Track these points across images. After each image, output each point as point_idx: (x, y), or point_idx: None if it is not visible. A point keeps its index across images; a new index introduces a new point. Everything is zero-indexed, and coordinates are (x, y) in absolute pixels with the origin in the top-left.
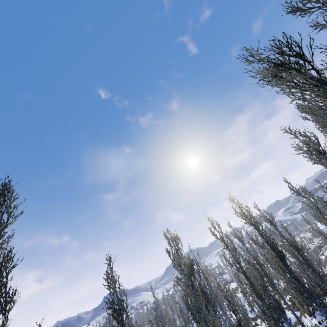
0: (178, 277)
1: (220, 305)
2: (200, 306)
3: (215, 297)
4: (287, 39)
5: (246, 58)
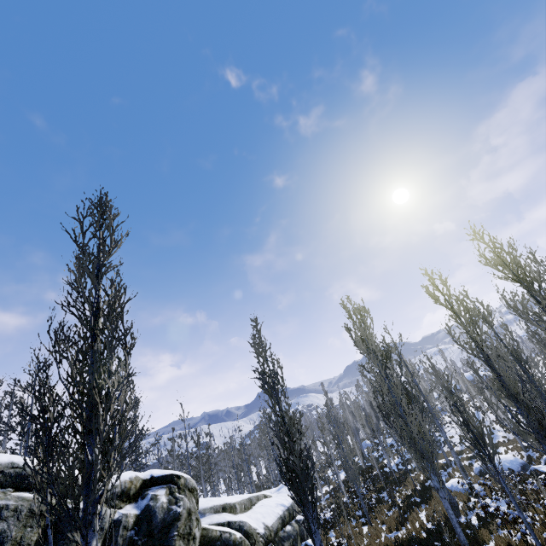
0: (363, 366)
1: (433, 414)
2: (397, 401)
3: (426, 401)
4: None
5: None
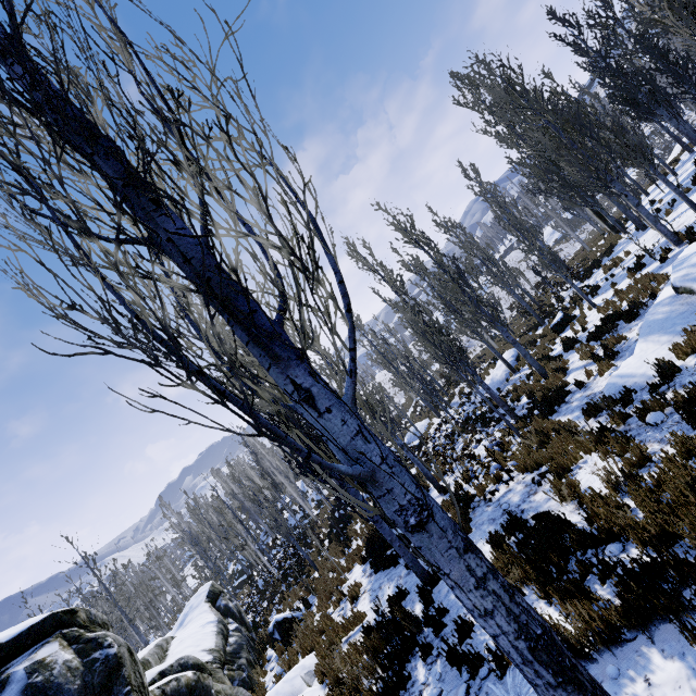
0: None
1: None
2: None
3: None
4: None
5: None
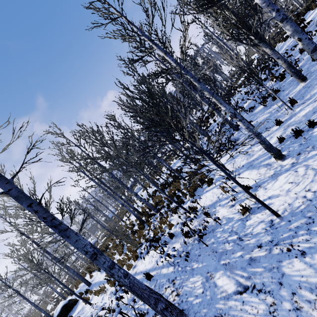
0: None
1: None
2: None
3: None
4: None
5: None
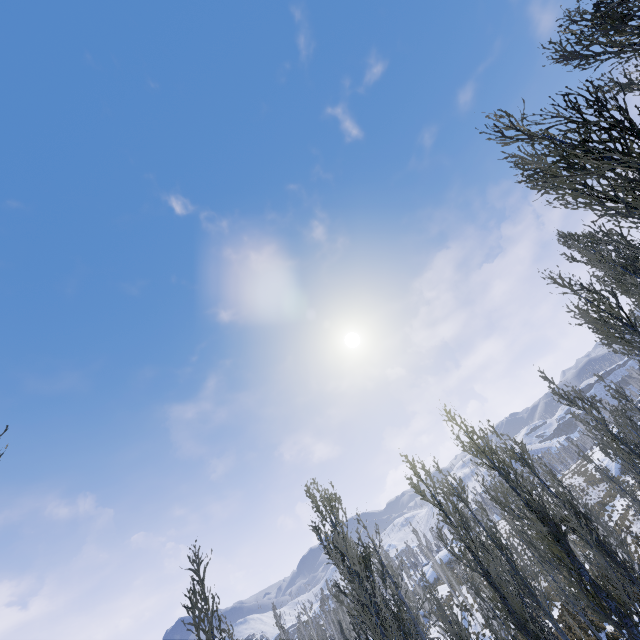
0: (338, 586)
1: None
2: None
3: (416, 624)
4: (596, 92)
5: (501, 132)
